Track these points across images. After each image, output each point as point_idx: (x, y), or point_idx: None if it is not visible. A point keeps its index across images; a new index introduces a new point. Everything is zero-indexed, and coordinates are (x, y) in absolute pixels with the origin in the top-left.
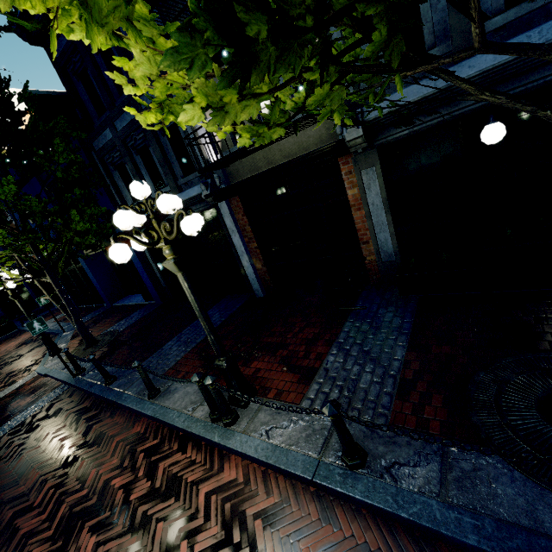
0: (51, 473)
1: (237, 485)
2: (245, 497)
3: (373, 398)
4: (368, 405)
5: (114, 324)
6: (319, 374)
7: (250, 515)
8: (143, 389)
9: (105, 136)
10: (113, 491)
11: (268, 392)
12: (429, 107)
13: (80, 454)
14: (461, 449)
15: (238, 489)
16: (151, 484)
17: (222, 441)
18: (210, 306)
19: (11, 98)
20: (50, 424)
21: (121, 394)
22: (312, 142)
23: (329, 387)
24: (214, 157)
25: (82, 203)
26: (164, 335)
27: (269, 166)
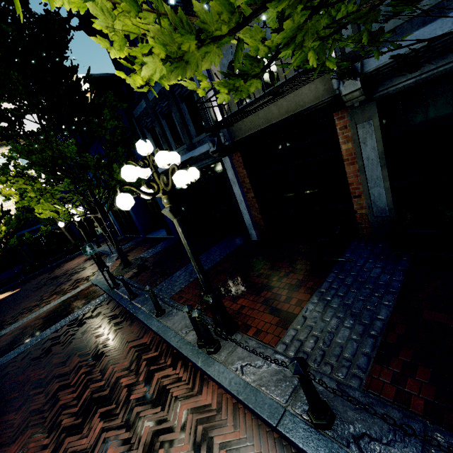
0: (85, 361)
1: (210, 410)
2: (215, 424)
3: (349, 357)
4: (343, 363)
5: (144, 252)
6: (297, 321)
7: (217, 443)
8: (154, 307)
9: (141, 106)
10: (120, 388)
11: (249, 329)
12: (442, 50)
13: (105, 352)
14: (448, 441)
15: (211, 414)
16: (146, 389)
17: (203, 366)
18: (213, 244)
19: (78, 81)
20: (92, 323)
21: (138, 309)
22: (309, 99)
23: (305, 336)
24: (220, 118)
25: (122, 159)
26: (176, 264)
27: (267, 124)
